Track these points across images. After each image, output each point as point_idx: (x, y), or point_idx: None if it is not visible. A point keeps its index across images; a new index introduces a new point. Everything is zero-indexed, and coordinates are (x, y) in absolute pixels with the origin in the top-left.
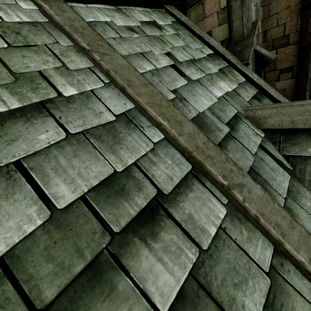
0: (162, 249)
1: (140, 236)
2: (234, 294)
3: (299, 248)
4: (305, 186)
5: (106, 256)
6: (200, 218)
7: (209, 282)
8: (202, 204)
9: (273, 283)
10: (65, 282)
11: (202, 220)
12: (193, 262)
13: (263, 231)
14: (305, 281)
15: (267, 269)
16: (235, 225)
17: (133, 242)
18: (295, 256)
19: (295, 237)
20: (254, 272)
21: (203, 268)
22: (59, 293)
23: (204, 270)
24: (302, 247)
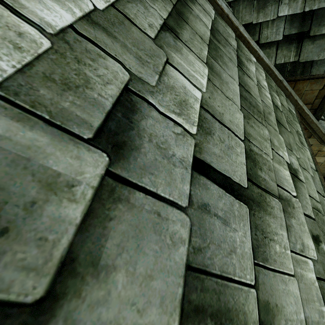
0: (199, 10)
1: (189, 0)
2: (227, 38)
3: (244, 32)
4: (239, 22)
5: (182, 0)
6: (206, 8)
7: (218, 30)
8: (204, 3)
9: (237, 43)
10: (174, 1)
11: (207, 9)
12: (211, 21)
13: (230, 24)
14: (247, 49)
15: (234, 38)
16: (219, 19)
17: (188, 1)
18: (243, 34)
19: (242, 29)
20: (231, 36)
21: (215, 25)
22: (175, 3)
23: (215, 26)
24: (244, 33)
